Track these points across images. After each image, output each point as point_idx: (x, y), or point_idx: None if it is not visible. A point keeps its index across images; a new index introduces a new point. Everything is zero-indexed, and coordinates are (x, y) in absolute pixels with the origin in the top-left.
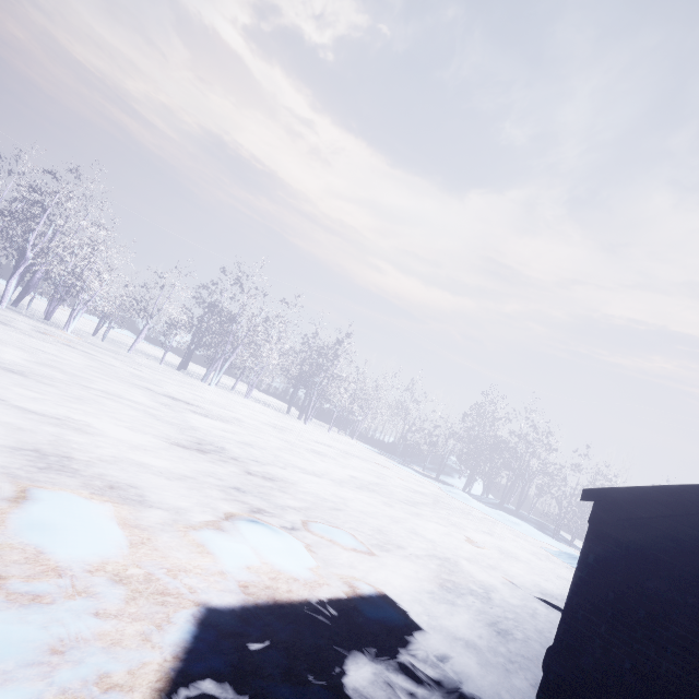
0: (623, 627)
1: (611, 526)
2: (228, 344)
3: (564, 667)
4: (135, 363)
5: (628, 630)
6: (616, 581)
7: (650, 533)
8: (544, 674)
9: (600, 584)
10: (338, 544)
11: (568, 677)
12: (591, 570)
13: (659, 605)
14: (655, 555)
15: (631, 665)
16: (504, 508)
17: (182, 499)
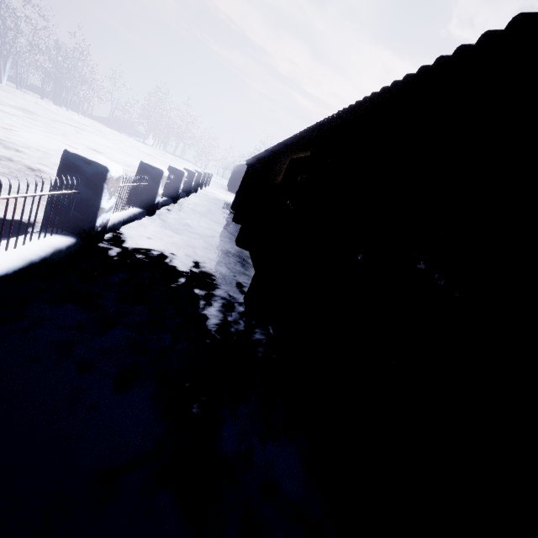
0: (239, 178)
1: (240, 168)
2: (4, 47)
3: (233, 182)
4: None
5: (239, 178)
6: (239, 173)
7: (243, 169)
8: (231, 183)
9: (237, 174)
10: None
11: (233, 183)
12: (237, 173)
13: (242, 175)
14: (242, 171)
15: (239, 181)
16: (175, 155)
17: None
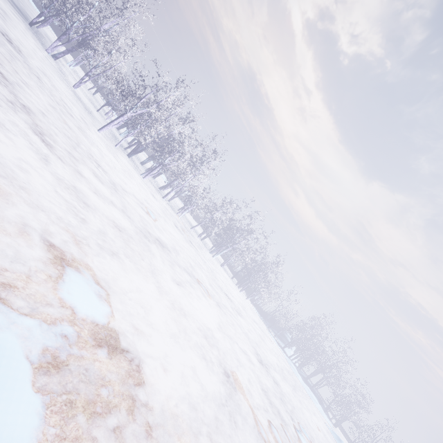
0: None
1: None
2: (230, 242)
3: None
4: (198, 244)
5: None
6: None
7: None
8: None
9: None
10: (308, 441)
11: None
12: None
13: None
14: None
15: None
16: (307, 381)
17: (284, 414)
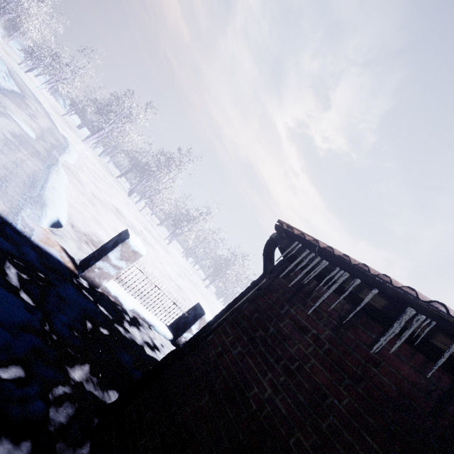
0: None
1: None
2: None
3: None
4: None
5: None
6: None
7: None
8: None
9: None
10: None
11: None
12: None
13: None
14: None
15: None
16: None
17: None
